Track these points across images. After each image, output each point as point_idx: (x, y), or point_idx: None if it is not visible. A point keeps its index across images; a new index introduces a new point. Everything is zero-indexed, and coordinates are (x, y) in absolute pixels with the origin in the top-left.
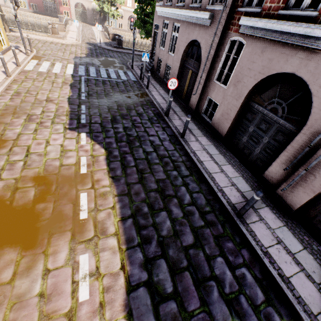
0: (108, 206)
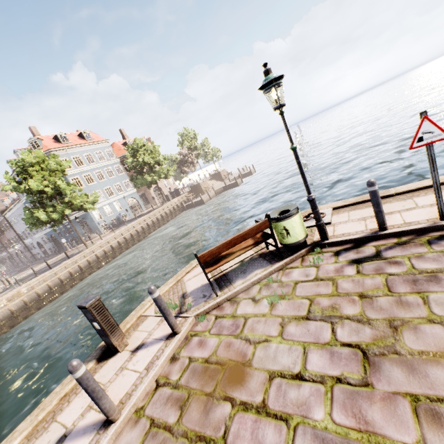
0: None
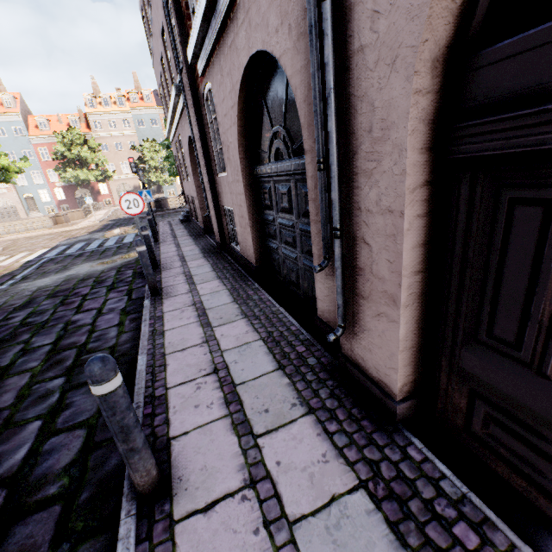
0: None
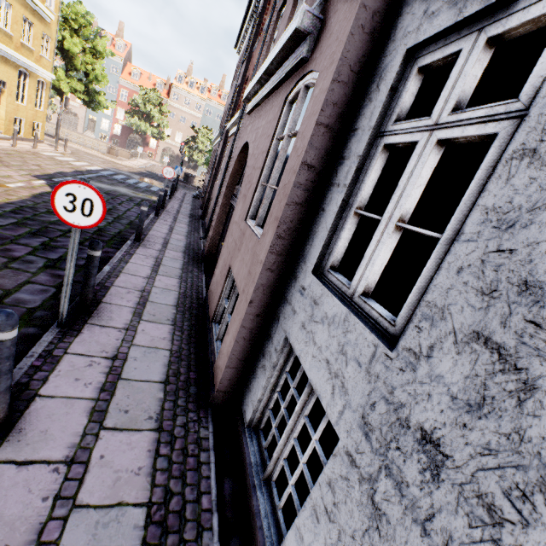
0: (5, 197)
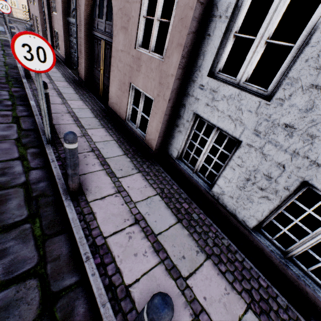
0: None
